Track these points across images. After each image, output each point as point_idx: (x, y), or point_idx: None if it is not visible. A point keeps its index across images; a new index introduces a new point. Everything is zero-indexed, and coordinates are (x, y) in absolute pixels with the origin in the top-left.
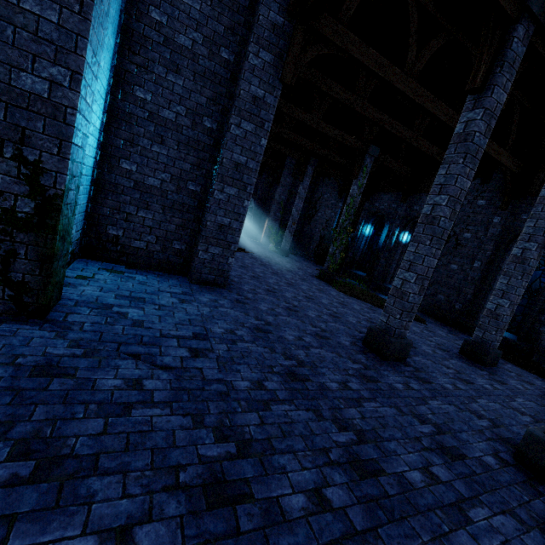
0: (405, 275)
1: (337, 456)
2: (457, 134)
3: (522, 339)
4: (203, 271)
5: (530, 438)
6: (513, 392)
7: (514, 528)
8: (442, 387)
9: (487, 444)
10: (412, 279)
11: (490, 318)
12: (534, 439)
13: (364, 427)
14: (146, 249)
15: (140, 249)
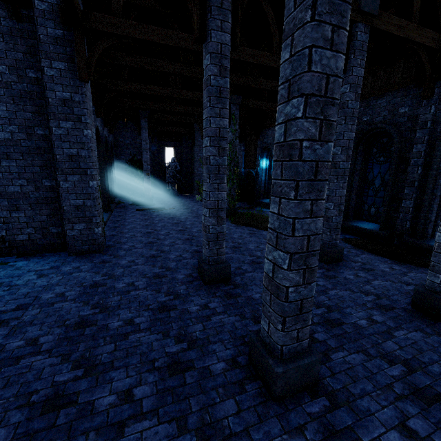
0: (204, 211)
1: (39, 397)
2: (204, 81)
3: (382, 228)
4: (77, 244)
5: (251, 340)
6: (333, 285)
7: (166, 435)
8: (246, 299)
9: (235, 349)
10: (207, 214)
11: (323, 222)
12: (252, 342)
13: (103, 361)
14: (30, 239)
15: (24, 240)
